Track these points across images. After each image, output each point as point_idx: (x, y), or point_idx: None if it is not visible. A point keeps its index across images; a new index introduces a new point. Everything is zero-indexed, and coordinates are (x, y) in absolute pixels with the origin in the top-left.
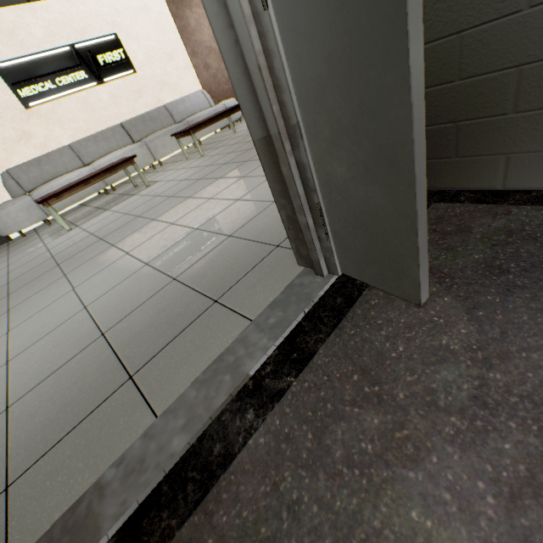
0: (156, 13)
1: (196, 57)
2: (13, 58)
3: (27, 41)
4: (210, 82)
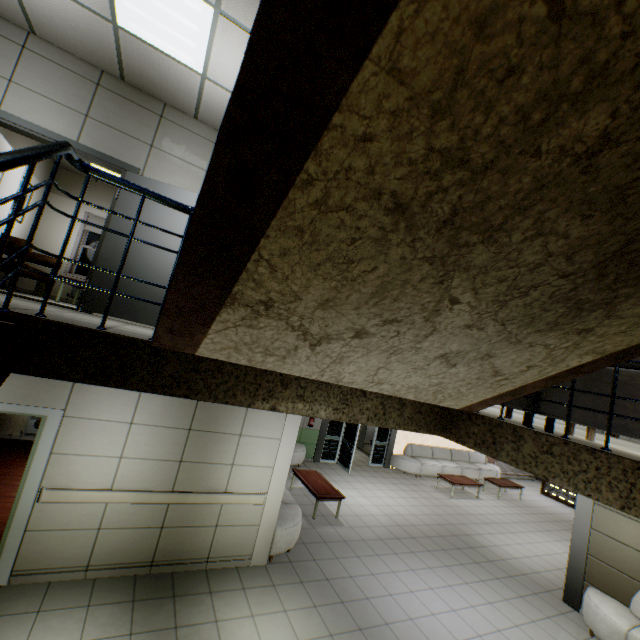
0: None
1: None
2: None
3: None
4: None
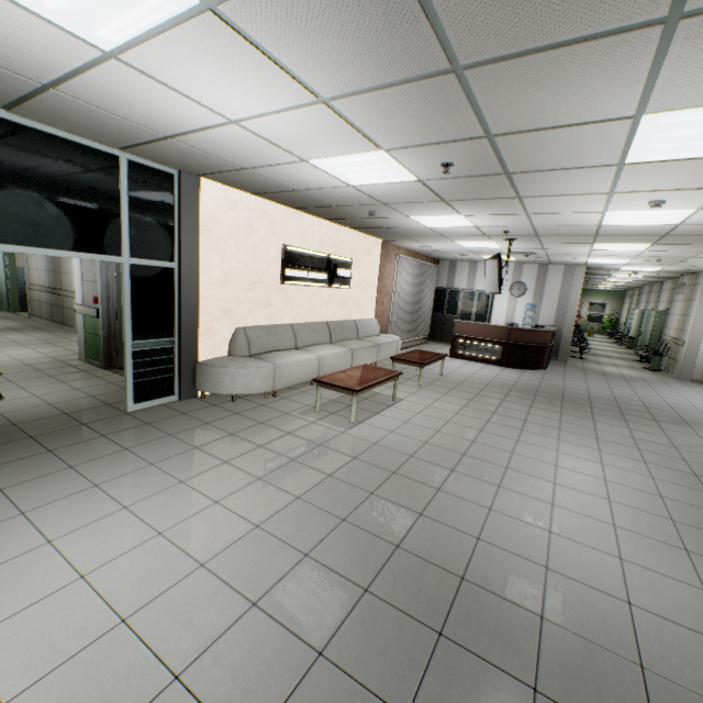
0: (374, 257)
1: (380, 294)
2: (295, 246)
3: (308, 239)
4: (380, 315)
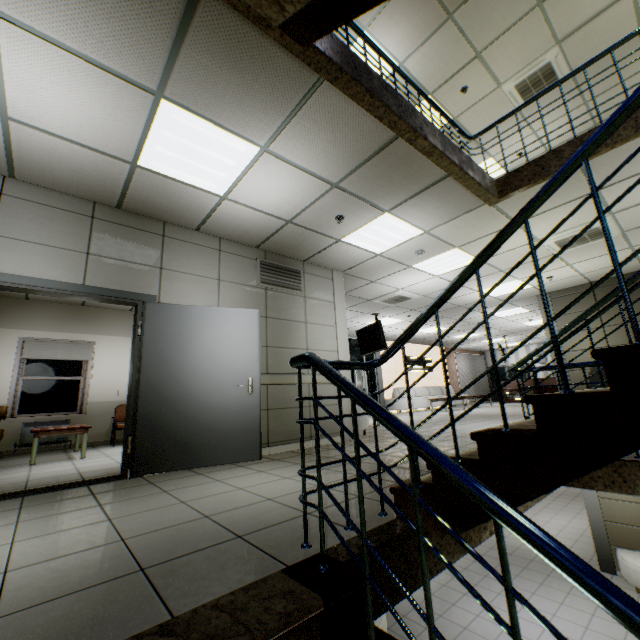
0: None
1: None
2: None
3: None
4: None
